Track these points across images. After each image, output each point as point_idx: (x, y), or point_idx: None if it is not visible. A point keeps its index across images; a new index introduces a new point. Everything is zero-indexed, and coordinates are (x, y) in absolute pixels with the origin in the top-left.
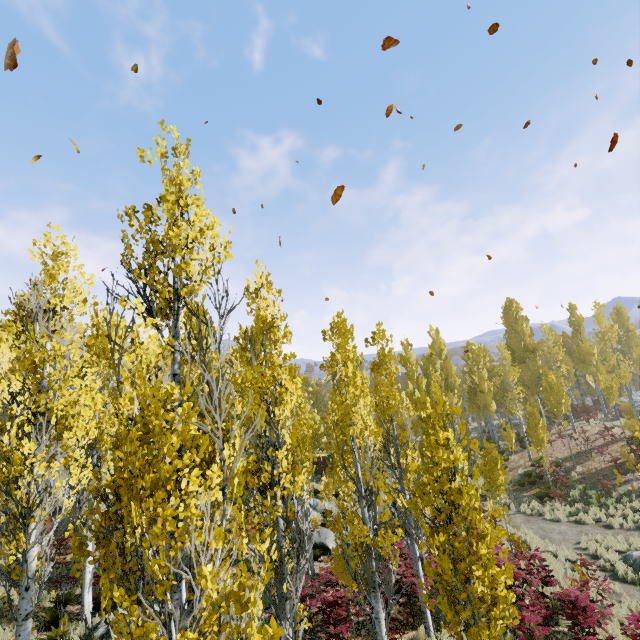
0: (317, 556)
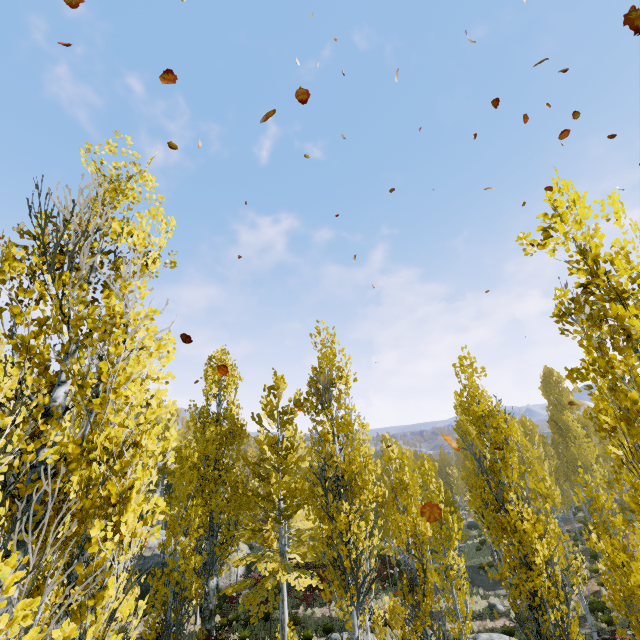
0: None
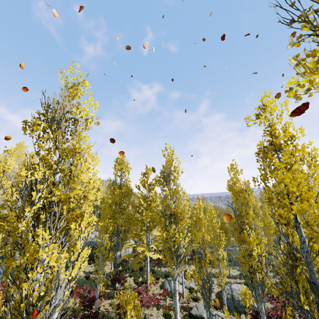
0: None
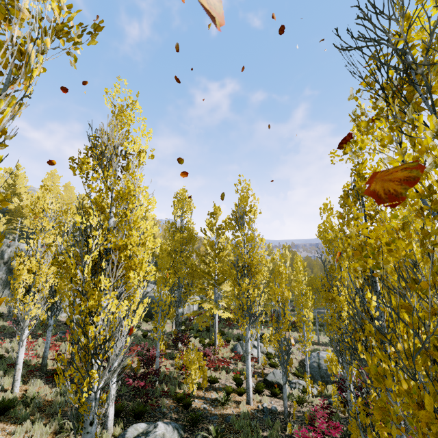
0: (276, 393)
